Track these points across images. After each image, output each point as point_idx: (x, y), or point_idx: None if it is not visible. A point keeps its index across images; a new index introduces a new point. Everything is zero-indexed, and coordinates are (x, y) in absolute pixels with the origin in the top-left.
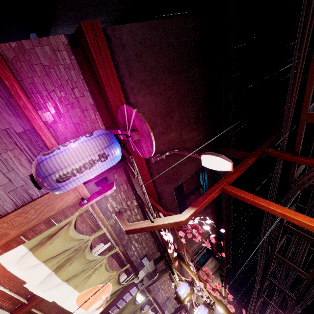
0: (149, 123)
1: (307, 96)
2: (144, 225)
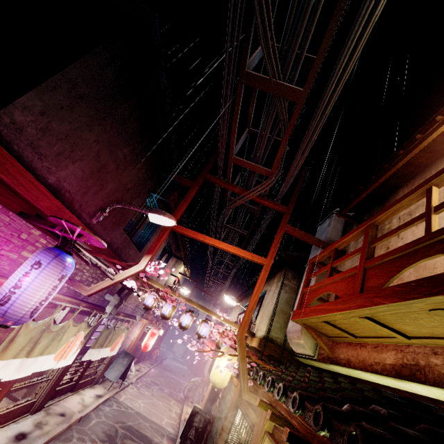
0: (80, 191)
1: (232, 145)
2: (106, 285)
